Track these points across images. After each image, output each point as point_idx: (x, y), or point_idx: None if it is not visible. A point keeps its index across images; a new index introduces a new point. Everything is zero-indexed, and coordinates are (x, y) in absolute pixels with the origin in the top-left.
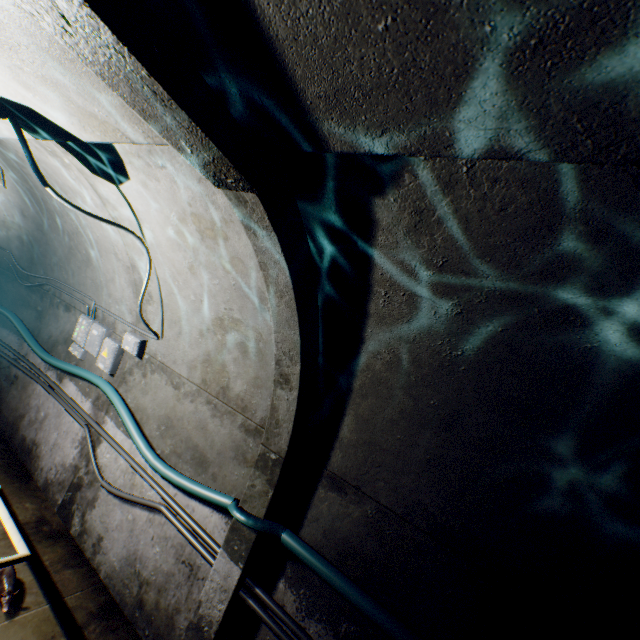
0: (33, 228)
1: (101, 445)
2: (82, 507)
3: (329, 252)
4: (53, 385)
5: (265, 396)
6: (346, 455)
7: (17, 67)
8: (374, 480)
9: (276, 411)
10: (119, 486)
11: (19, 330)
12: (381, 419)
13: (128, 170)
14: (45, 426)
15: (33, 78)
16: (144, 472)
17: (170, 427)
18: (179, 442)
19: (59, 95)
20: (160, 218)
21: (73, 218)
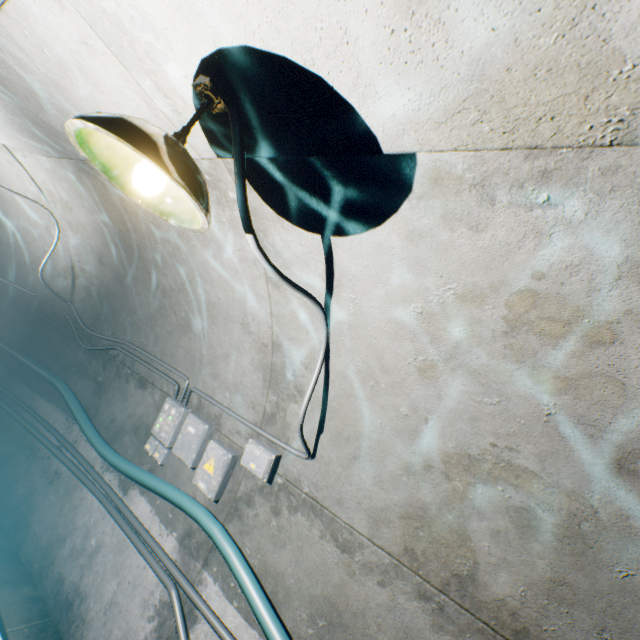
0: (109, 278)
1: (196, 626)
2: None
3: None
4: (116, 500)
5: (583, 624)
6: None
7: None
8: None
9: None
10: None
11: (71, 408)
12: None
13: (394, 209)
14: (96, 564)
15: None
16: None
17: (336, 625)
18: None
19: None
20: (399, 288)
21: (181, 271)
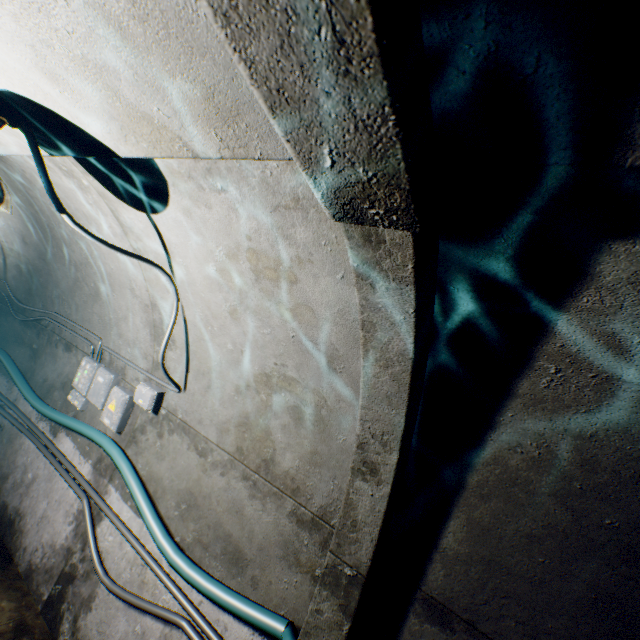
0: (34, 256)
1: (102, 523)
2: (74, 608)
3: (469, 309)
4: (45, 441)
5: (326, 477)
6: (451, 573)
7: (44, 44)
8: (498, 616)
9: (353, 508)
10: (124, 582)
11: (9, 371)
12: (511, 531)
13: (168, 194)
14: (32, 491)
15: (66, 61)
16: (159, 568)
17: (193, 506)
18: (205, 528)
19: (101, 87)
20: (200, 252)
21: (83, 247)
